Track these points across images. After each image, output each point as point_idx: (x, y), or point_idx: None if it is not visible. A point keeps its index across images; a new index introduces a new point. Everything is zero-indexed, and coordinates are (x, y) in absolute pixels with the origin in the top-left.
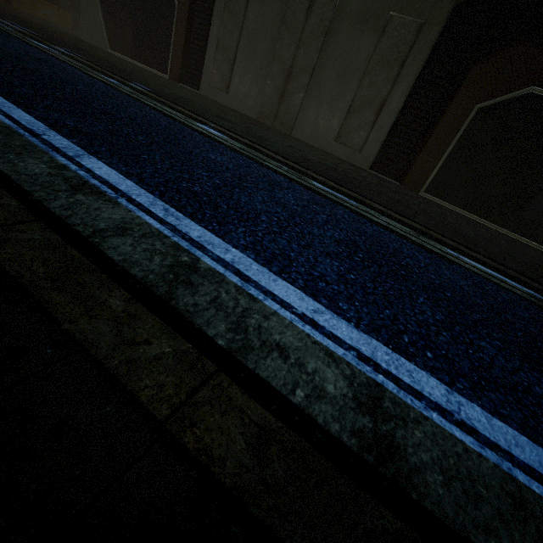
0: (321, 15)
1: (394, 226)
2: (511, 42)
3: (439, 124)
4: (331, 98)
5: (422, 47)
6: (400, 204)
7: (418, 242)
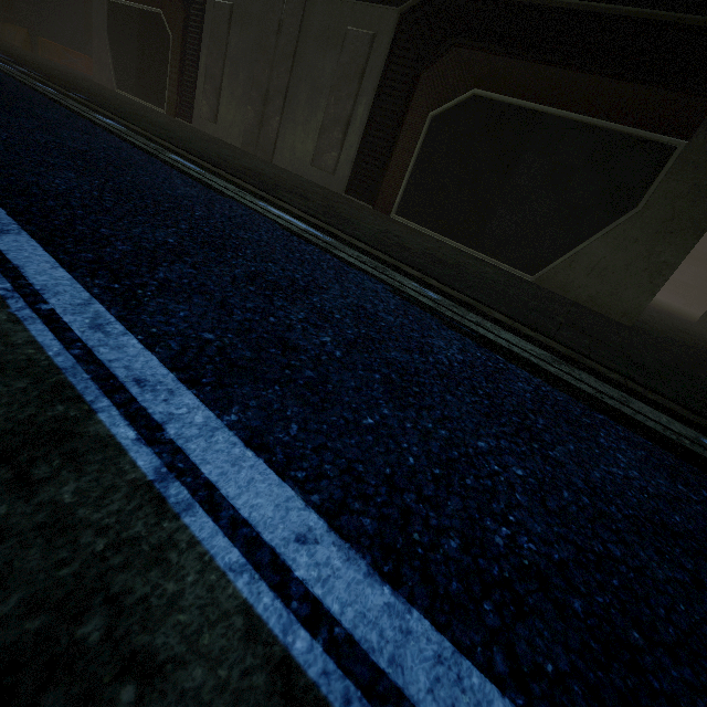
0: (289, 36)
1: (213, 182)
2: (451, 46)
3: (399, 137)
4: (304, 120)
5: (377, 59)
6: (293, 194)
7: (218, 188)
